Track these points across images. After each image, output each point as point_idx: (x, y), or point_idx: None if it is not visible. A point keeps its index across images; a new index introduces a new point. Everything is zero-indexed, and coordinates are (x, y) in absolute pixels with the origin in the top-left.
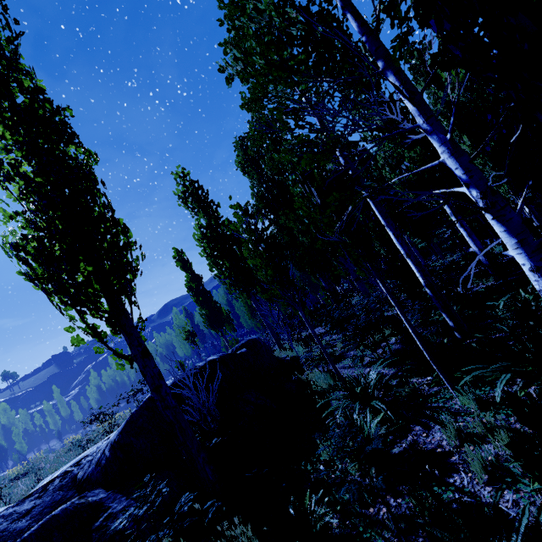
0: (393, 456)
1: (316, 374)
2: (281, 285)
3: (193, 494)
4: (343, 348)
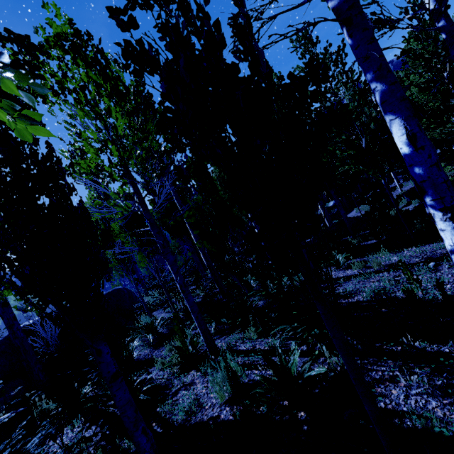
0: (140, 362)
1: (142, 316)
2: (120, 260)
3: (22, 386)
4: (153, 301)
